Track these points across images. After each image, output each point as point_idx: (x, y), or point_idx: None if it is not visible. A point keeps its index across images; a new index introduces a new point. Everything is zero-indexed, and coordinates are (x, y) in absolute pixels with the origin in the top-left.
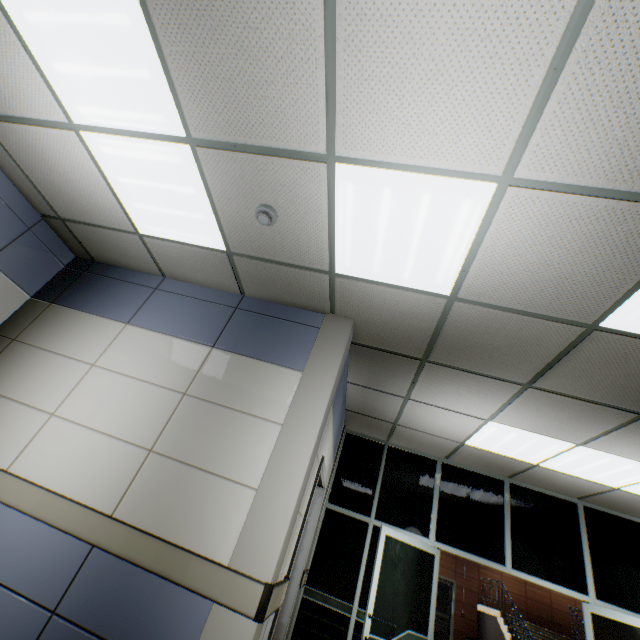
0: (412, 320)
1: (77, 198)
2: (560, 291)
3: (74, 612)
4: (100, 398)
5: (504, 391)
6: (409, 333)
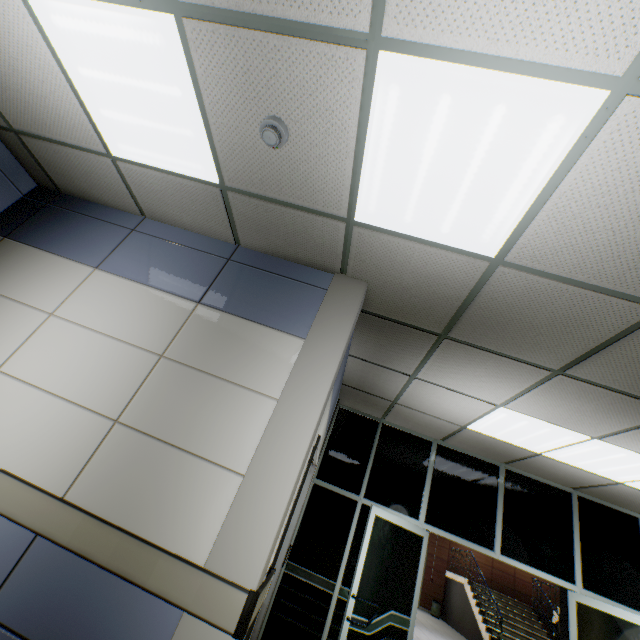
0: (439, 287)
1: (30, 100)
2: None
3: (8, 614)
4: (57, 354)
5: (528, 376)
6: (432, 303)
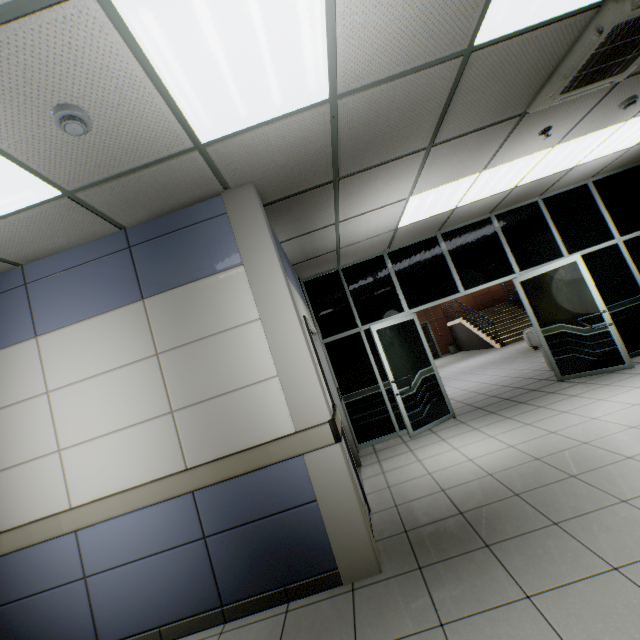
0: (307, 148)
1: None
2: (431, 26)
3: (218, 527)
4: (86, 411)
5: (413, 164)
6: (311, 163)
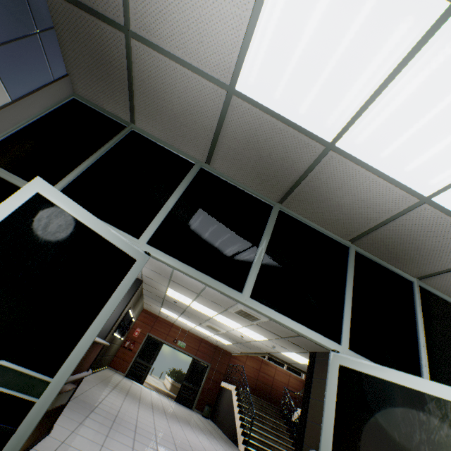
0: None
1: None
2: None
3: None
4: None
5: None
6: None
